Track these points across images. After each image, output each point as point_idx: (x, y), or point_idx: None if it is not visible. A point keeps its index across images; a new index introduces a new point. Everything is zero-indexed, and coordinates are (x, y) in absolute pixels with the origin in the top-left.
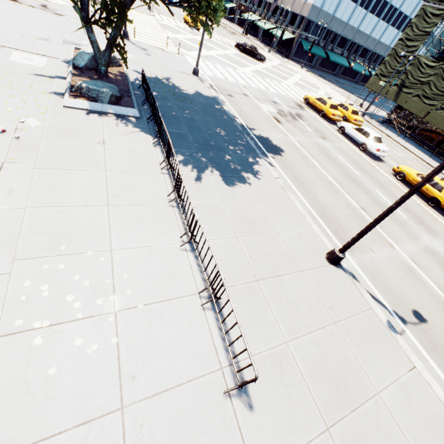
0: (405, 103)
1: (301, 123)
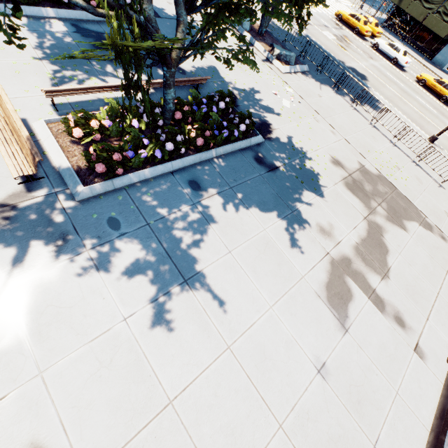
0: (407, 7)
1: (353, 46)
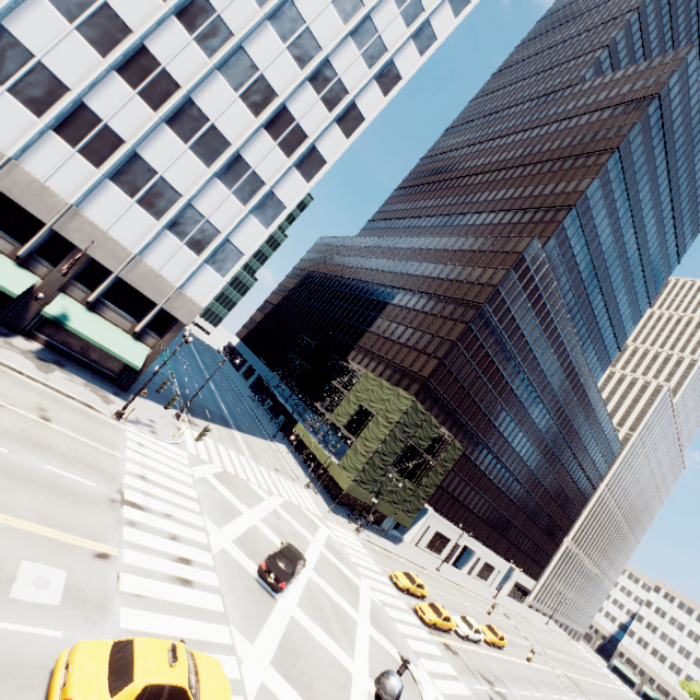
0: (381, 507)
1: (505, 693)
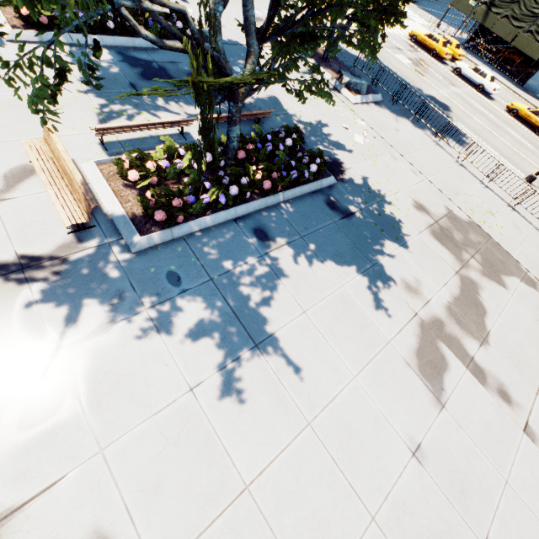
0: (493, 25)
1: (431, 72)
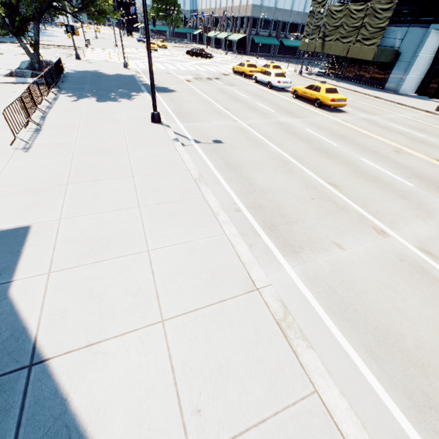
0: (330, 49)
1: (214, 81)
